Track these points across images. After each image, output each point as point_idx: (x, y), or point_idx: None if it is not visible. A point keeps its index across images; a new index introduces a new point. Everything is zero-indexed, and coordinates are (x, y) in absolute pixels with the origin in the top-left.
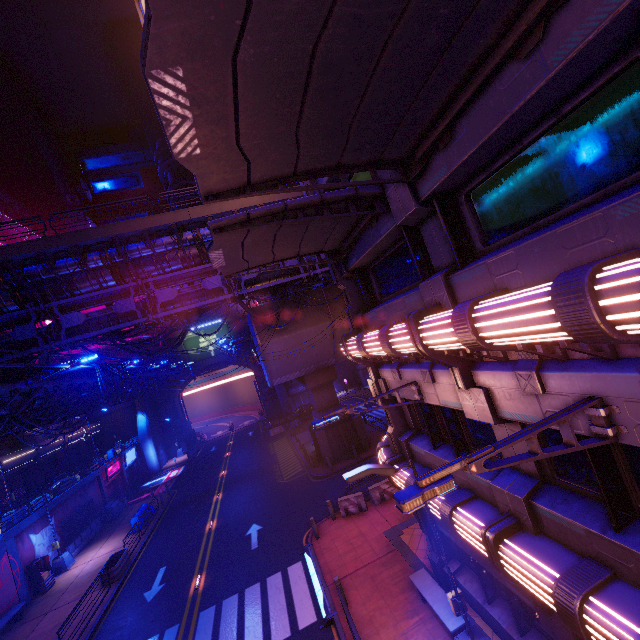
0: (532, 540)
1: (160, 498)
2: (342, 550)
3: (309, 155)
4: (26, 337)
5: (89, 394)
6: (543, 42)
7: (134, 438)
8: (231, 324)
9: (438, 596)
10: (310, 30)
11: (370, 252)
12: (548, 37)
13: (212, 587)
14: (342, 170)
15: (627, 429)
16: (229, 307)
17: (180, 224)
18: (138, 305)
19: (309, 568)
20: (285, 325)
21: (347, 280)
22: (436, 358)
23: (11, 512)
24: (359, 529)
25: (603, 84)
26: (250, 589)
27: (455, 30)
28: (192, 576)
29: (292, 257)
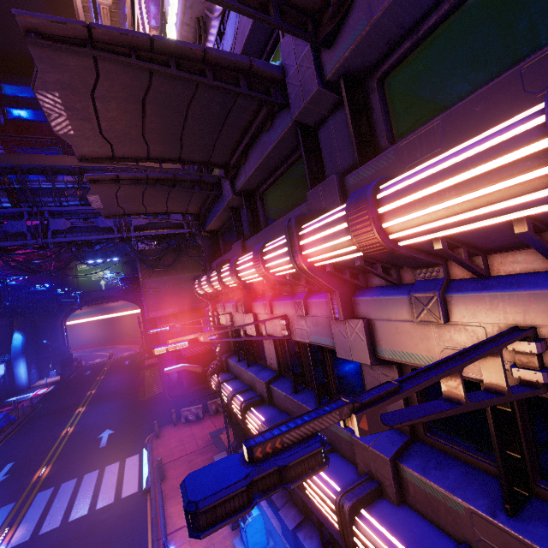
0: (265, 407)
1: (22, 409)
2: (174, 445)
3: (156, 149)
4: None
5: None
6: (272, 127)
7: (6, 355)
8: (126, 264)
9: None
10: (139, 92)
11: (216, 220)
12: (273, 126)
13: (55, 475)
14: (183, 162)
15: (293, 331)
16: (117, 245)
17: (83, 168)
18: (30, 228)
19: (144, 458)
20: (164, 268)
21: (204, 238)
22: (229, 291)
23: None
24: (192, 431)
25: (299, 155)
26: (89, 474)
27: (228, 109)
28: (38, 468)
29: (162, 213)
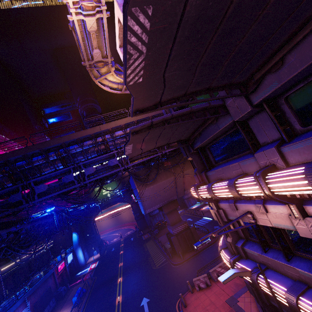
0: None
1: (87, 283)
2: None
3: (197, 81)
4: (16, 200)
5: (49, 227)
6: None
7: (71, 247)
8: (118, 181)
9: None
10: None
11: (210, 138)
12: None
13: None
14: (210, 90)
15: None
16: (122, 174)
17: (95, 134)
18: (75, 177)
19: None
20: (152, 181)
21: (193, 155)
22: (280, 200)
23: (5, 301)
24: (209, 299)
25: None
26: None
27: None
28: None
29: (164, 145)
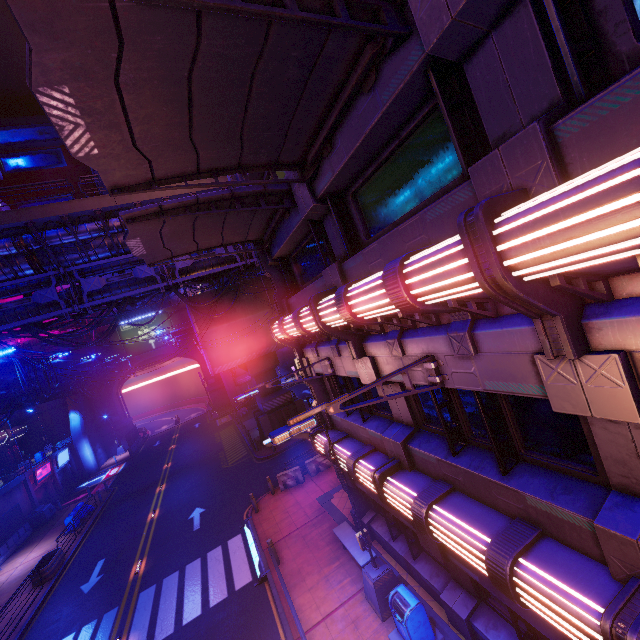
0: (407, 475)
1: (98, 496)
2: (279, 519)
3: (209, 156)
4: None
5: (8, 392)
6: (377, 83)
7: (67, 439)
8: (173, 315)
9: (354, 541)
10: (182, 62)
11: (288, 242)
12: (379, 80)
13: (153, 569)
14: (244, 170)
15: (448, 376)
16: (163, 296)
17: (105, 210)
18: (61, 295)
19: (248, 538)
20: (223, 313)
21: (272, 268)
22: (333, 333)
23: None
24: (295, 499)
25: (422, 119)
26: (191, 565)
27: (310, 67)
28: (132, 563)
29: (217, 246)
